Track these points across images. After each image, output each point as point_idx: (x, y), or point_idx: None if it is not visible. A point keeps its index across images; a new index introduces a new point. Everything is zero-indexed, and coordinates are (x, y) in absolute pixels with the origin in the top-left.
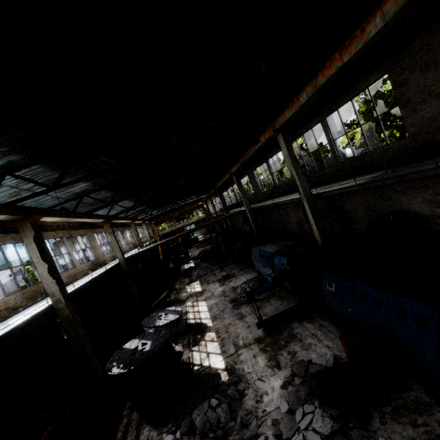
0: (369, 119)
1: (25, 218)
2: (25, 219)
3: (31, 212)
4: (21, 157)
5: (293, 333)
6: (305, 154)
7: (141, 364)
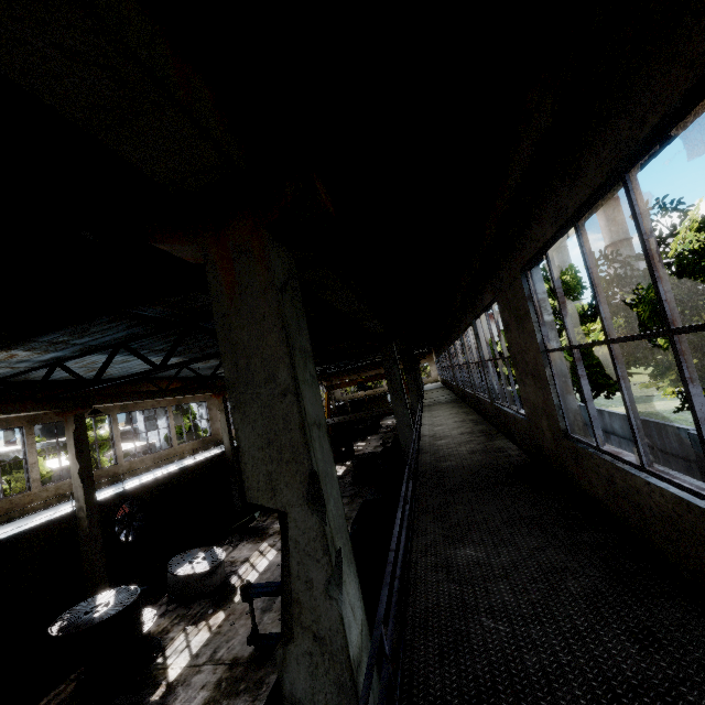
0: (618, 312)
1: (71, 410)
2: (70, 411)
3: (81, 401)
4: (63, 353)
5: (266, 678)
6: (560, 326)
7: (70, 634)
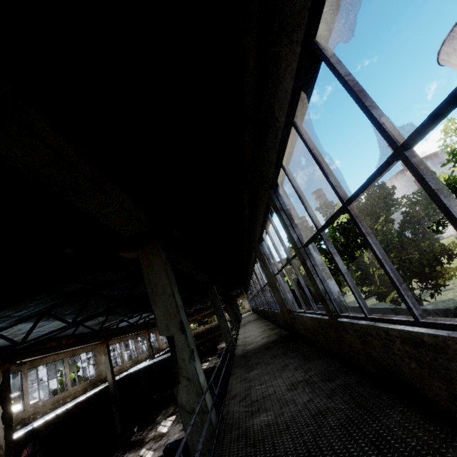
0: (321, 254)
1: (0, 367)
2: None
3: (8, 359)
4: (2, 324)
5: None
6: None
7: None
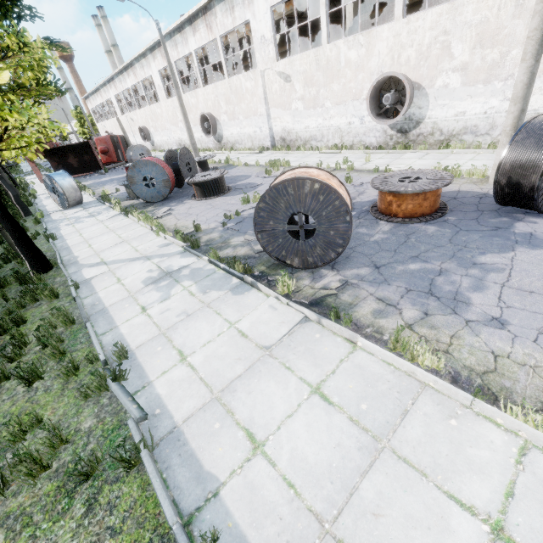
0: None
1: None
2: None
3: None
4: None
5: None
6: None
7: None
